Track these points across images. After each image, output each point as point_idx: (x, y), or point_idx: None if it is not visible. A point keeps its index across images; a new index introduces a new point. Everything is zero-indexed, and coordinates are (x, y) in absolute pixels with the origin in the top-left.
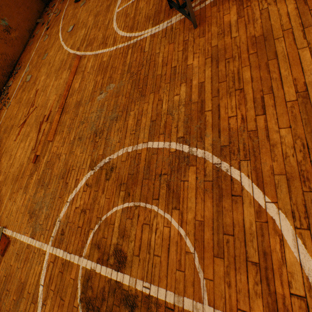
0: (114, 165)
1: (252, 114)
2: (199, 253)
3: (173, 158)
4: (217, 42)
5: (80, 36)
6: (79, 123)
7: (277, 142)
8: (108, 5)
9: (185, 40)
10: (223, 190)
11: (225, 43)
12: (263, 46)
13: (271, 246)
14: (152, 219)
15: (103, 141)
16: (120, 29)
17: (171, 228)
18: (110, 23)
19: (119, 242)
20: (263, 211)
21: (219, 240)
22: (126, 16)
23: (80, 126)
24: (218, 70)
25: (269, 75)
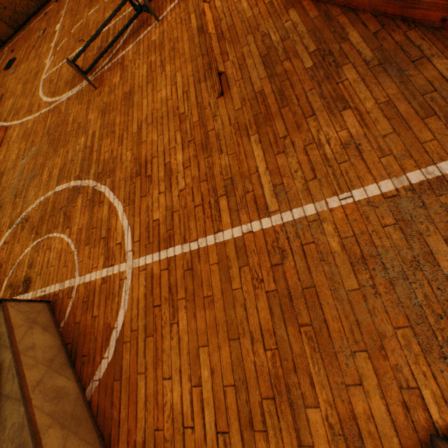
0: (29, 216)
1: (117, 147)
2: (78, 249)
3: (71, 193)
4: (107, 99)
5: (8, 106)
6: (2, 192)
7: (125, 160)
8: (37, 72)
9: (90, 100)
10: (96, 202)
11: (111, 99)
12: (129, 99)
13: (113, 224)
14: (53, 243)
15: (22, 200)
16: (45, 96)
17: (64, 243)
18: (37, 90)
19: (28, 272)
20: (113, 205)
21: (89, 234)
22: (50, 83)
23: (3, 195)
24: (105, 120)
25: (129, 118)
